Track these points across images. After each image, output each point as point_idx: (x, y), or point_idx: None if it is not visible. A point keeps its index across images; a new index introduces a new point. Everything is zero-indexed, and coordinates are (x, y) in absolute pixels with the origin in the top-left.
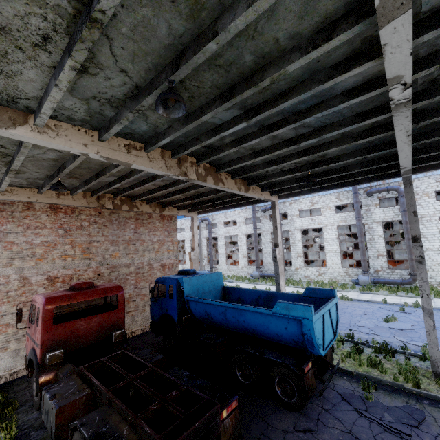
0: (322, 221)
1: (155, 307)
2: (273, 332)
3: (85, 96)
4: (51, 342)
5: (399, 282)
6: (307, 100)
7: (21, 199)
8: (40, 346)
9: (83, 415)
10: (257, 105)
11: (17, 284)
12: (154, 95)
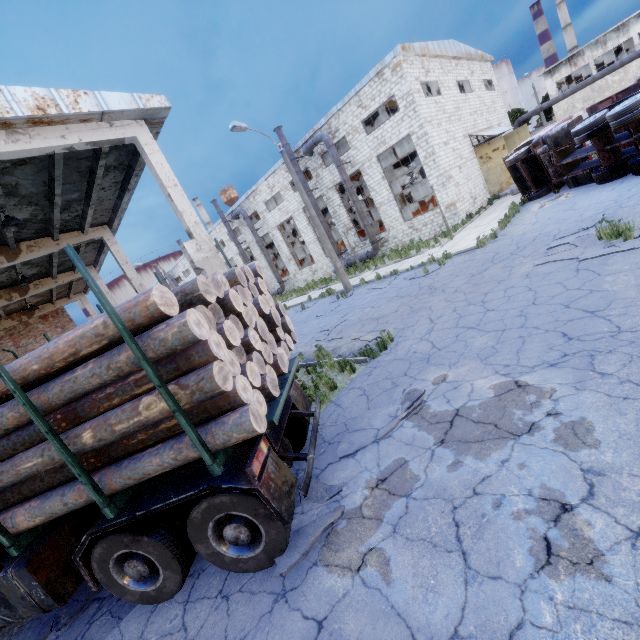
0: (288, 208)
1: None
2: None
3: None
4: None
5: (364, 257)
6: None
7: None
8: None
9: None
10: None
11: None
12: None
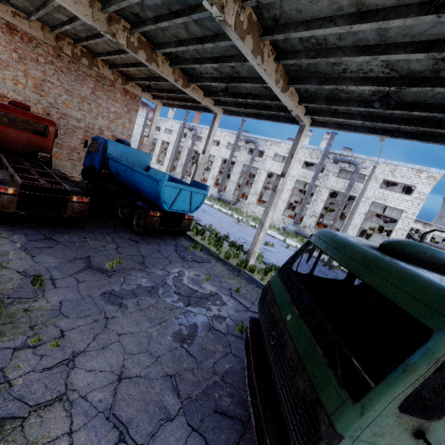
0: None
1: (87, 158)
2: (146, 189)
3: None
4: None
5: None
6: None
7: None
8: None
9: None
10: None
11: None
12: None
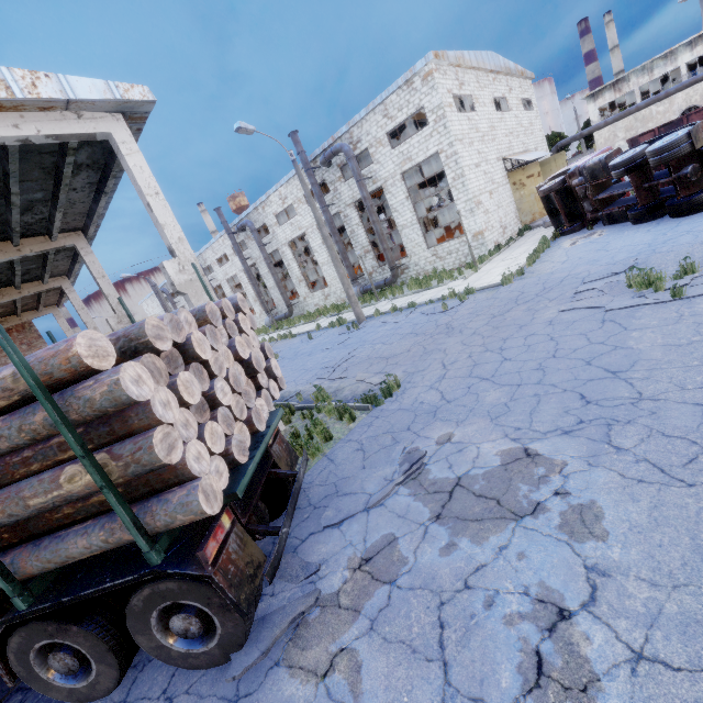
0: (301, 223)
1: None
2: None
3: None
4: None
5: (382, 284)
6: None
7: None
8: None
9: None
10: None
11: None
12: None
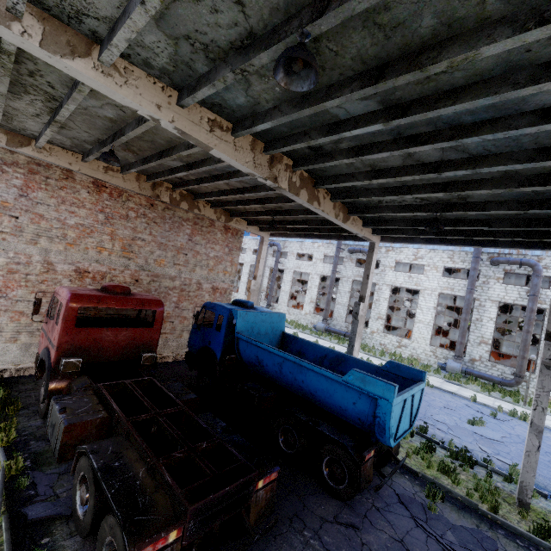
0: (422, 282)
1: (196, 336)
2: (336, 403)
3: (175, 32)
4: (69, 347)
5: (497, 380)
6: (480, 111)
7: (60, 164)
8: (57, 348)
9: (94, 439)
10: (406, 102)
11: (39, 268)
12: (273, 51)
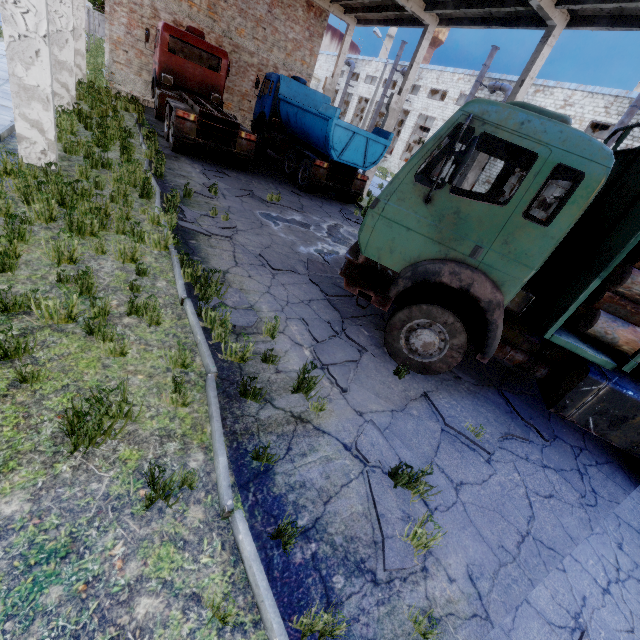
0: None
1: (258, 105)
2: (316, 135)
3: None
4: (165, 67)
5: None
6: None
7: None
8: (159, 64)
9: None
10: None
11: (149, 13)
12: None
